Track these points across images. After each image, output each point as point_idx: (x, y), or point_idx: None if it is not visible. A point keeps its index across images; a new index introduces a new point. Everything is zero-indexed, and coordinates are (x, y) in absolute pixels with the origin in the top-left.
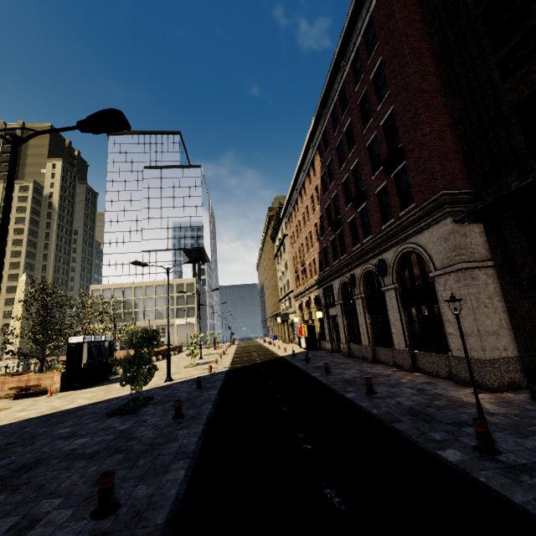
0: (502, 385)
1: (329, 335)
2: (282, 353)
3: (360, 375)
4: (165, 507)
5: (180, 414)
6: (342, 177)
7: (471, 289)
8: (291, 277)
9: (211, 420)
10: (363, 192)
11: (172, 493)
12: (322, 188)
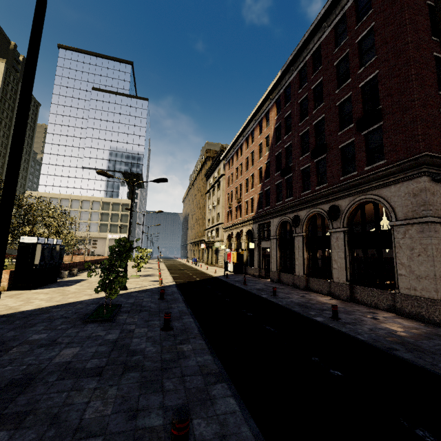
0: None
1: (258, 263)
2: (213, 273)
3: (306, 300)
4: None
5: (169, 326)
6: (301, 130)
7: (433, 240)
8: (222, 211)
9: (204, 334)
10: (325, 145)
11: (247, 433)
12: (274, 138)
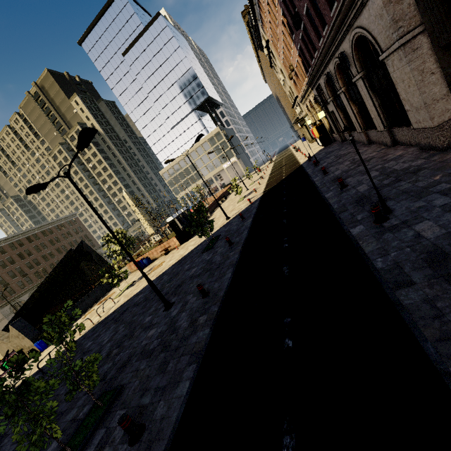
0: None
1: (335, 129)
2: (303, 159)
3: (348, 168)
4: (223, 289)
5: (231, 243)
6: None
7: (412, 64)
8: (290, 84)
9: (246, 241)
10: None
11: (226, 284)
12: None
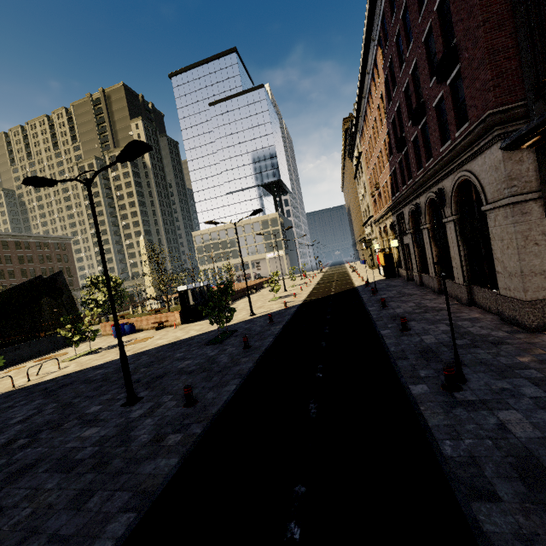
0: (542, 325)
1: (404, 263)
2: (359, 282)
3: (412, 310)
4: (218, 405)
5: (247, 346)
6: (403, 84)
7: (518, 226)
8: (369, 201)
9: (267, 350)
10: (421, 105)
11: (225, 398)
12: (386, 97)
